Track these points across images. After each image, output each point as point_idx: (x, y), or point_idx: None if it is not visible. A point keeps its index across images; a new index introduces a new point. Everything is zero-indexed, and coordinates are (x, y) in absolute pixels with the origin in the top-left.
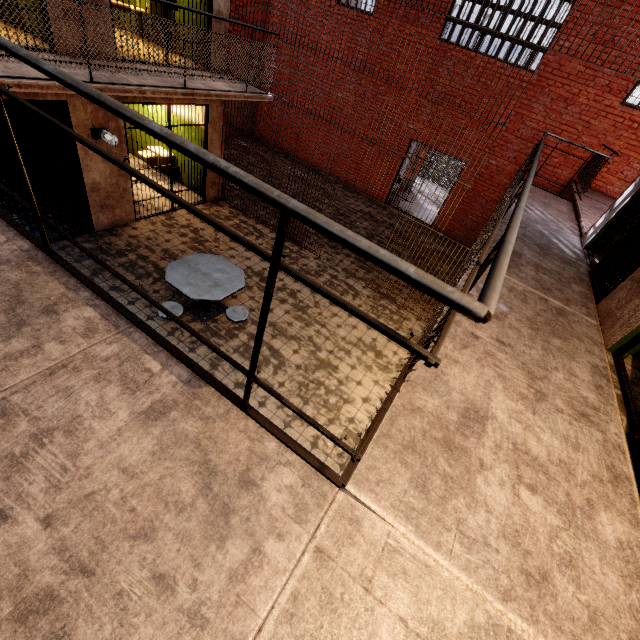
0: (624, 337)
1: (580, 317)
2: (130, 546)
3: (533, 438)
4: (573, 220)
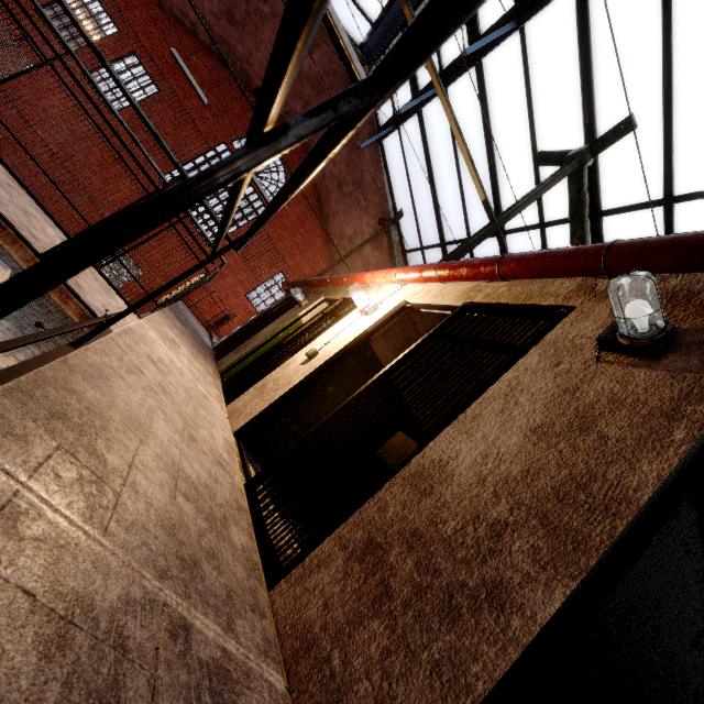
0: (227, 366)
1: (210, 359)
2: (83, 274)
3: (195, 363)
4: (209, 338)
